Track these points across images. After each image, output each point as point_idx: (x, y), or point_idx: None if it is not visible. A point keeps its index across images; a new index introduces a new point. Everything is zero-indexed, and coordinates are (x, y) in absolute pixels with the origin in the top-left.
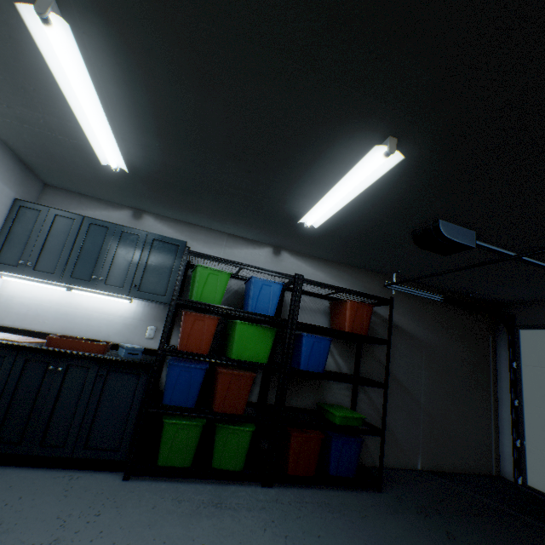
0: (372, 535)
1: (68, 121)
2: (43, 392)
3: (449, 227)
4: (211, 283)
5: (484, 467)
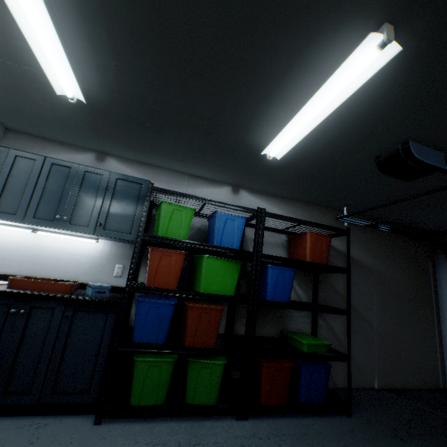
0: None
1: (12, 37)
2: (5, 337)
3: (419, 149)
4: (176, 219)
5: (432, 381)
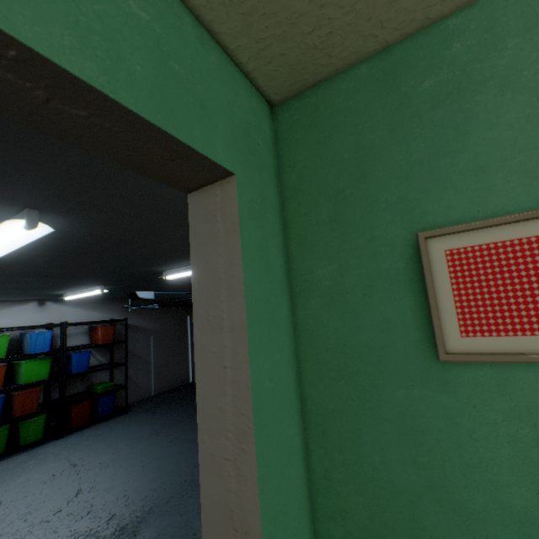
0: (119, 427)
1: None
2: None
3: (142, 293)
4: None
5: (187, 380)
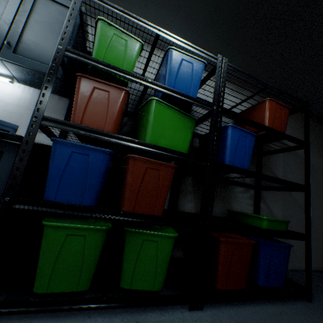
0: None
1: None
2: None
3: None
4: (116, 49)
5: None
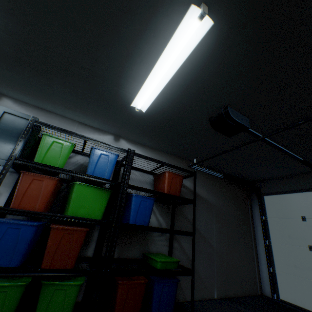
0: None
1: None
2: None
3: (234, 112)
4: (55, 150)
5: (253, 289)
